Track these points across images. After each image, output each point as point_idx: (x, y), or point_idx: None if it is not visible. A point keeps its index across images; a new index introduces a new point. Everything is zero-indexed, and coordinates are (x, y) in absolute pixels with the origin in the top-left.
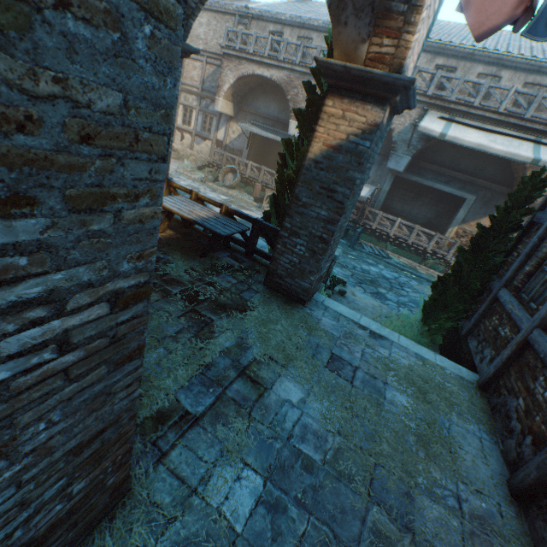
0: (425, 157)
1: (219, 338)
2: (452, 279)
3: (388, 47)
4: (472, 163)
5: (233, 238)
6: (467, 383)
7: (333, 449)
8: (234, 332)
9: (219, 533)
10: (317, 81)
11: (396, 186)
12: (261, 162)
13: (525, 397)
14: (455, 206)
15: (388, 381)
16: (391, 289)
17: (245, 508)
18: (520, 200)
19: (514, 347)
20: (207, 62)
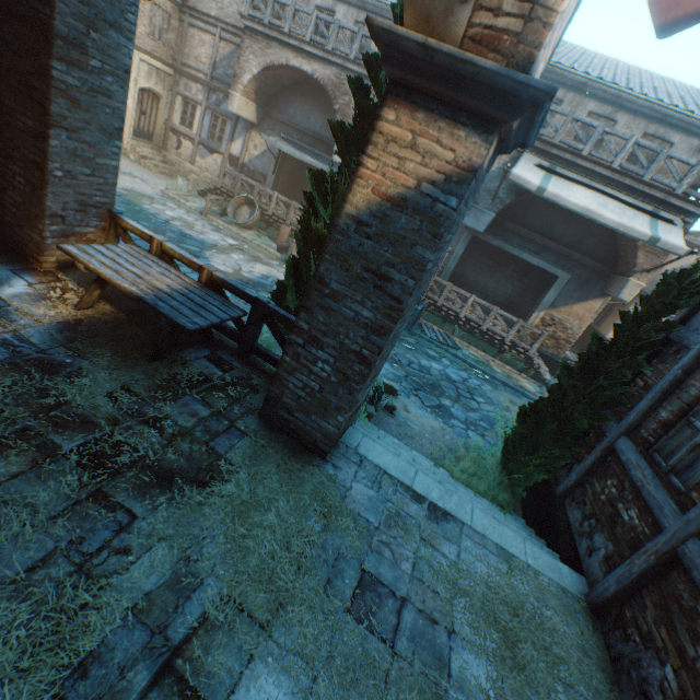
0: (512, 216)
1: (134, 567)
2: (550, 410)
3: (511, 17)
4: (570, 231)
5: (220, 325)
6: (573, 601)
7: None
8: (174, 546)
9: None
10: (374, 79)
11: (471, 249)
12: (293, 195)
13: (678, 670)
14: (542, 283)
15: (456, 626)
16: (457, 399)
17: None
18: (658, 307)
19: (652, 559)
20: (221, 37)
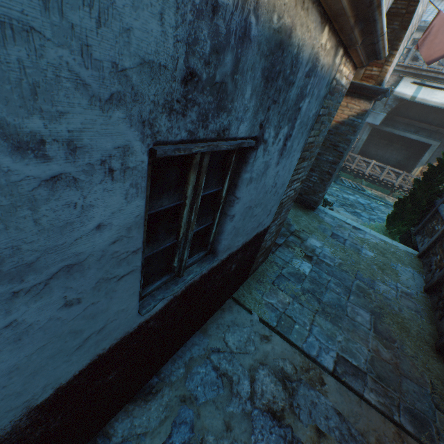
0: (398, 113)
1: None
2: (408, 200)
3: (375, 72)
4: (438, 116)
5: None
6: (411, 254)
7: (338, 263)
8: None
9: (300, 273)
10: None
11: (372, 135)
12: None
13: (440, 254)
14: (422, 150)
15: (363, 247)
16: (364, 210)
17: (307, 270)
18: None
19: (439, 232)
20: None
